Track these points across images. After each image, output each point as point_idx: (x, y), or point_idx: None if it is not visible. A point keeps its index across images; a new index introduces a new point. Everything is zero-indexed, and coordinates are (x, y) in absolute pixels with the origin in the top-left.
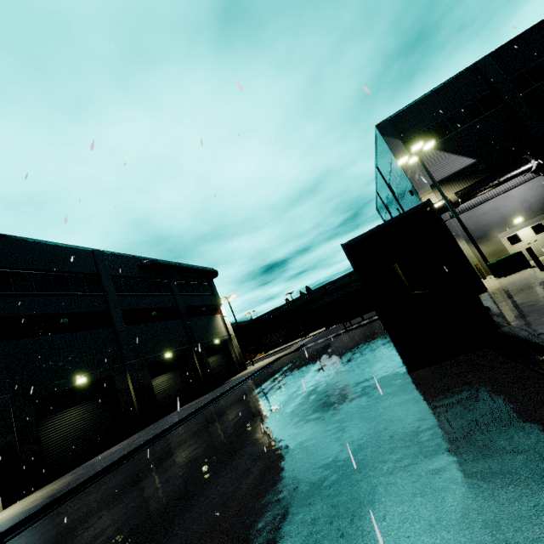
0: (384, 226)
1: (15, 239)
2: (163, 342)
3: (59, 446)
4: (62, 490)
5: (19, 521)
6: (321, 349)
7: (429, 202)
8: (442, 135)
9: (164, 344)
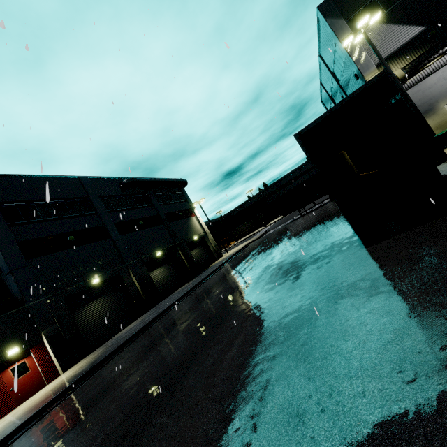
0: (337, 108)
1: (12, 177)
2: (153, 244)
3: (92, 328)
4: (98, 358)
5: (72, 383)
6: (281, 234)
7: (386, 72)
8: (388, 5)
9: (154, 246)
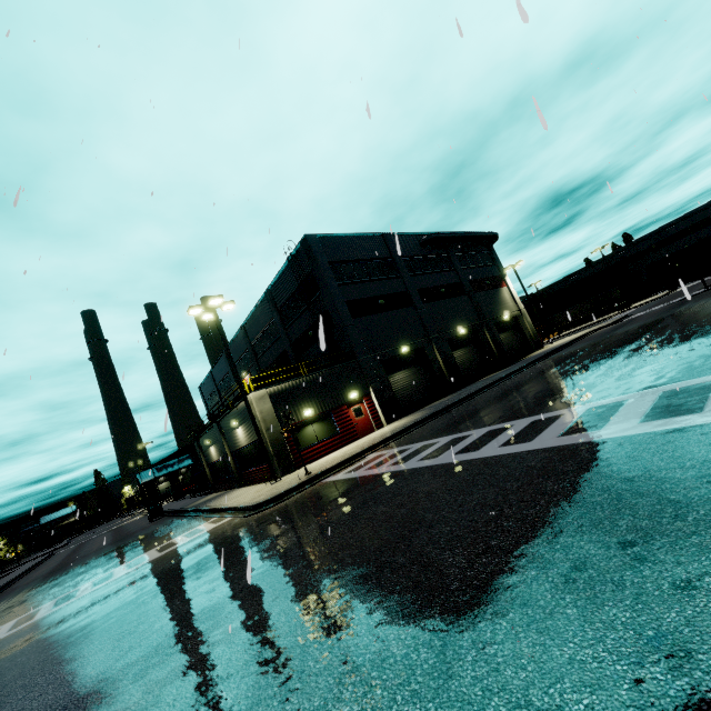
0: None
1: (334, 236)
2: (455, 318)
3: (402, 395)
4: (431, 411)
5: (422, 419)
6: (663, 313)
7: None
8: None
9: (456, 321)
